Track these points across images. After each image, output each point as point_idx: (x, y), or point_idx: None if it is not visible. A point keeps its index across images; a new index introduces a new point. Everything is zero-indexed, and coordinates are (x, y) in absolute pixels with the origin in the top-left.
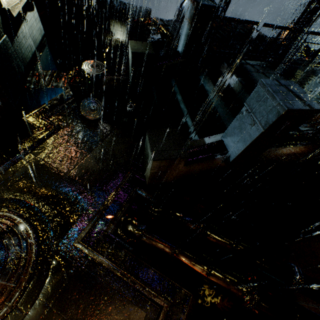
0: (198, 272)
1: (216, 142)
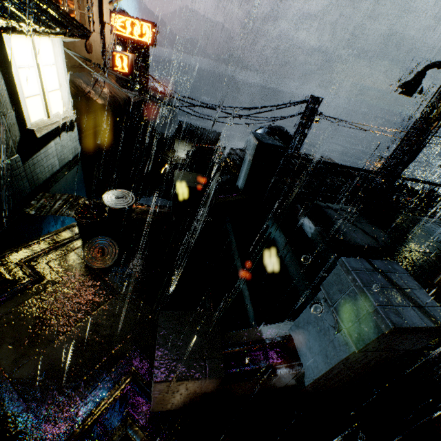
0: None
1: (281, 339)
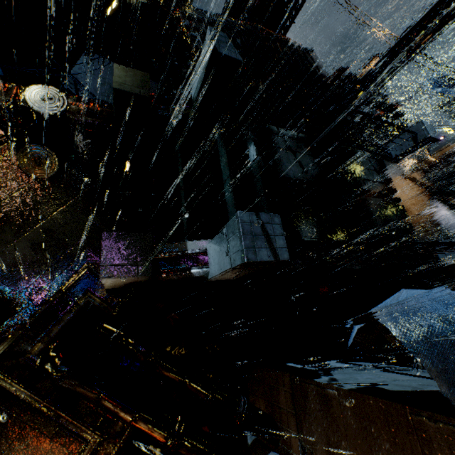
0: (122, 419)
1: (199, 252)
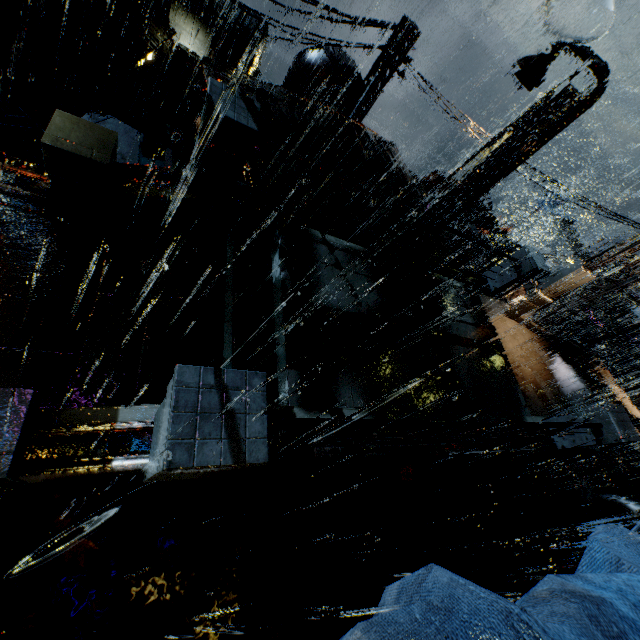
0: None
1: (137, 427)
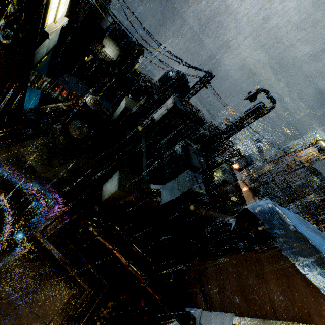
0: (123, 262)
1: (157, 190)
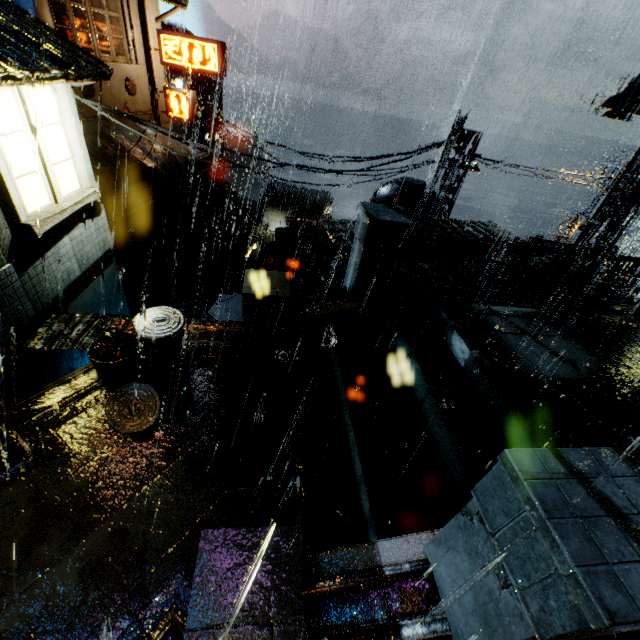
0: None
1: (410, 569)
